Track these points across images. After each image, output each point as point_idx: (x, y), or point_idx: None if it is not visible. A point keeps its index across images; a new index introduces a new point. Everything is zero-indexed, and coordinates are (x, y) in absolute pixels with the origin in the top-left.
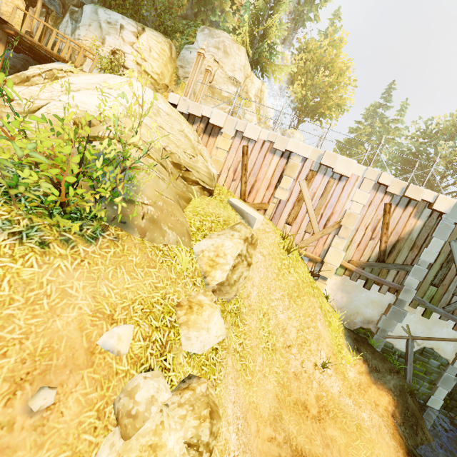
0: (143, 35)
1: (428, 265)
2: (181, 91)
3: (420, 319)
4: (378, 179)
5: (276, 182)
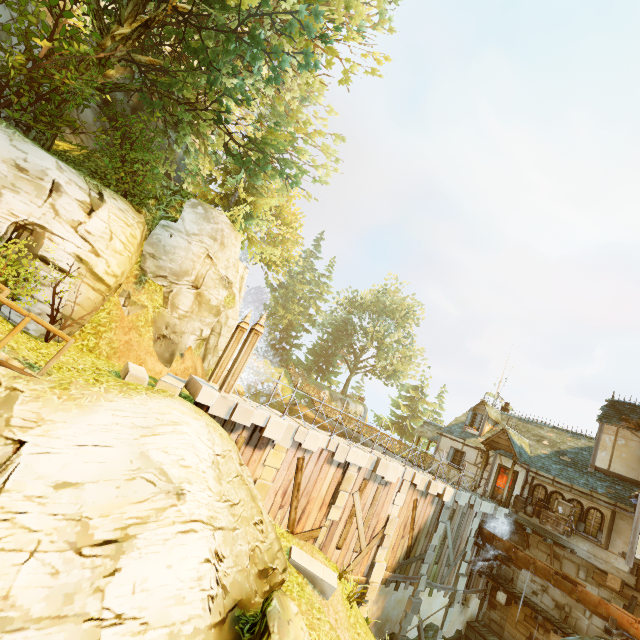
0: (100, 208)
1: (434, 547)
2: (148, 296)
3: (426, 599)
4: (413, 480)
5: (330, 498)
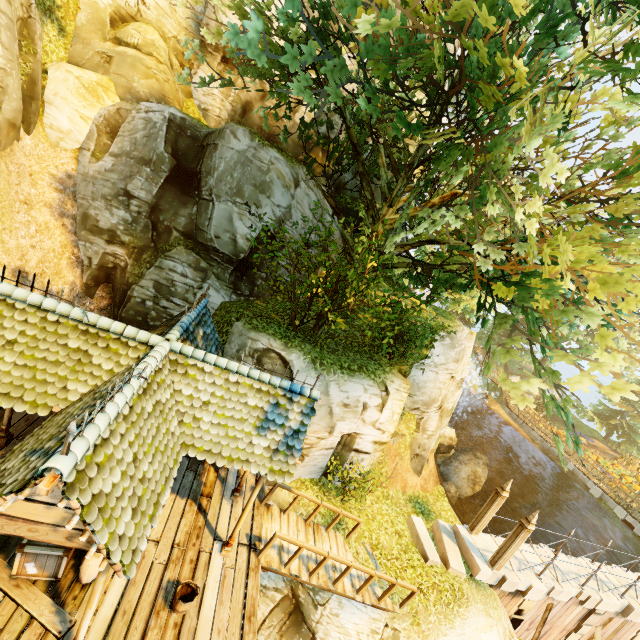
0: (387, 402)
1: None
2: (405, 425)
3: None
4: None
5: (571, 626)
